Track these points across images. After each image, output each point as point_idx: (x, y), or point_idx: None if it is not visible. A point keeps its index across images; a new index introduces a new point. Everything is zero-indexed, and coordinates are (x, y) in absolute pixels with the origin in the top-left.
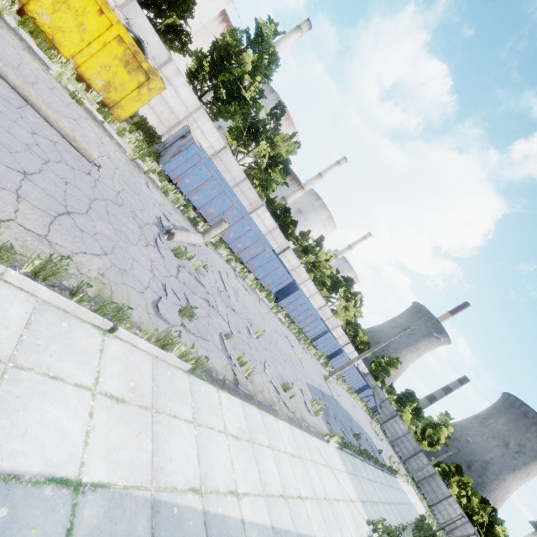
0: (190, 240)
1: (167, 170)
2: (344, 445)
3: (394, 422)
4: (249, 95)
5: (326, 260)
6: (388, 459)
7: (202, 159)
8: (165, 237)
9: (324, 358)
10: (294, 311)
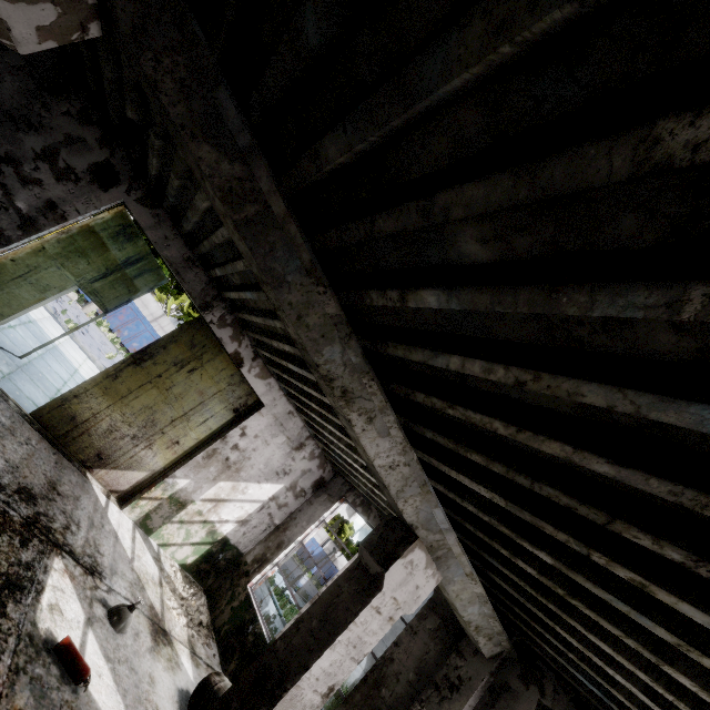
0: None
1: None
2: None
3: None
4: None
5: None
6: None
7: None
8: None
9: None
10: None
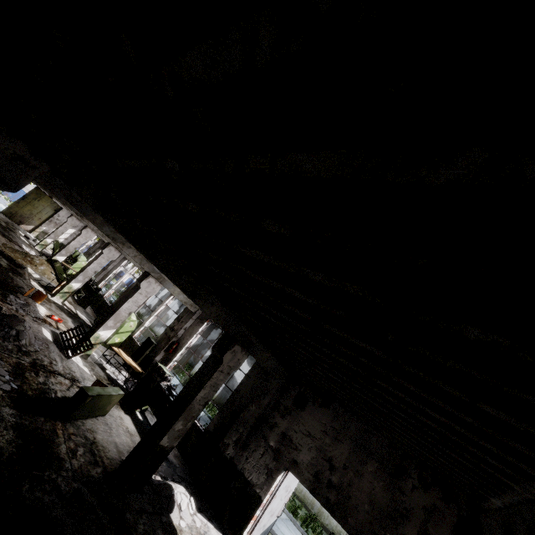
0: None
1: None
2: None
3: None
4: None
5: None
6: None
7: None
8: None
9: None
10: None
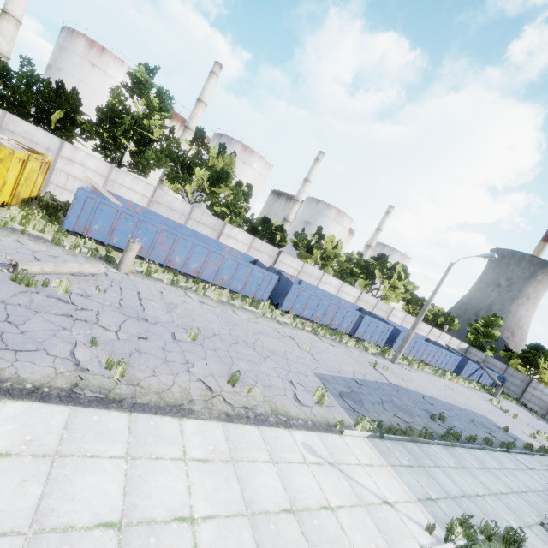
0: (67, 269)
1: (70, 227)
2: (390, 432)
3: (533, 390)
4: (157, 135)
5: (335, 247)
6: (531, 436)
7: (97, 200)
8: (5, 271)
9: (378, 347)
10: (305, 310)
